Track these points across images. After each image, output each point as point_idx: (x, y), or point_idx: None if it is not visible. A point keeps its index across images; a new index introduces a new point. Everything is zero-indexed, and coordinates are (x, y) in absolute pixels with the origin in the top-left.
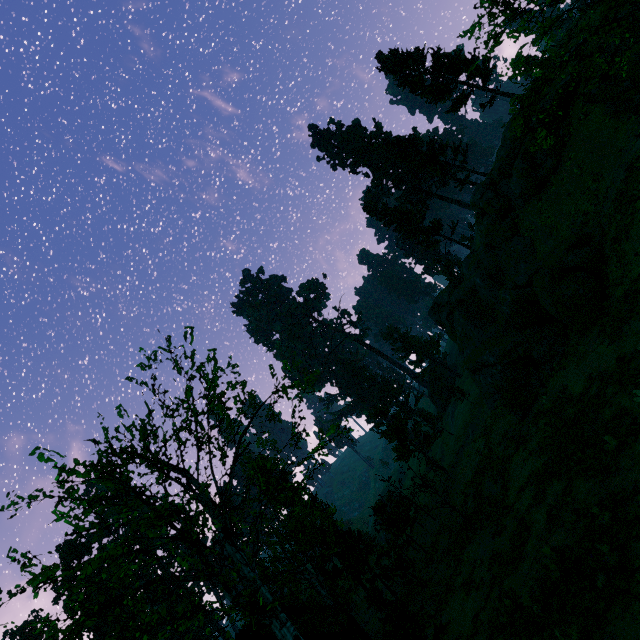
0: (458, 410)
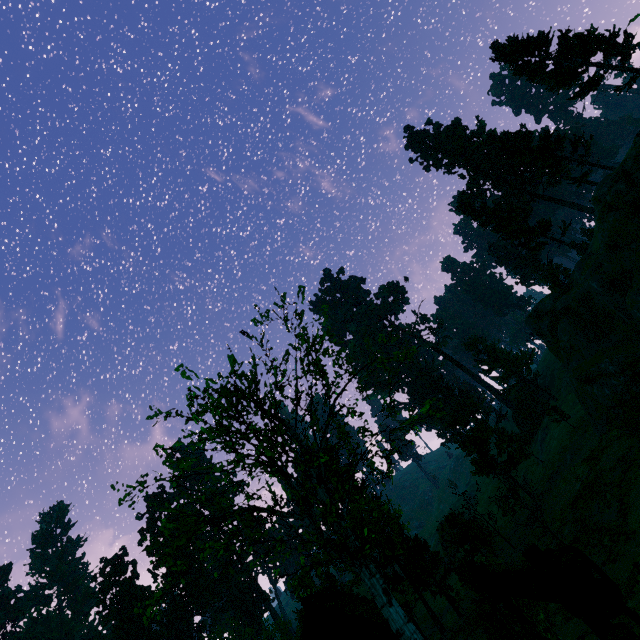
0: (551, 435)
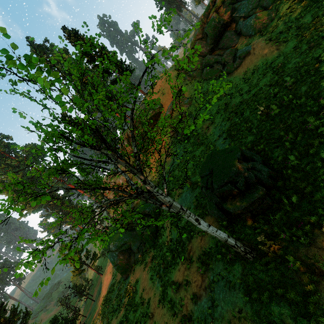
0: None
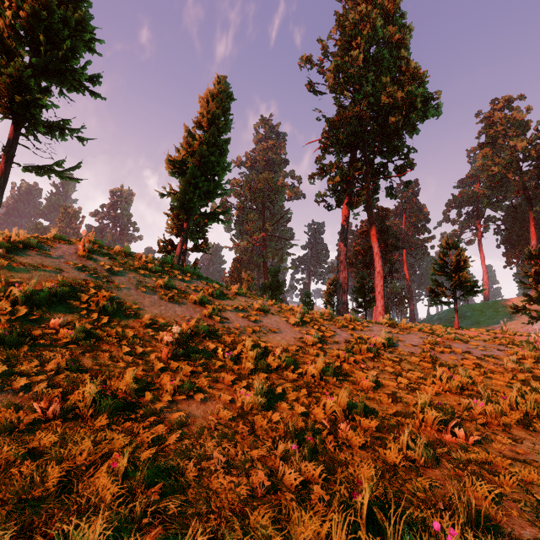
0: None
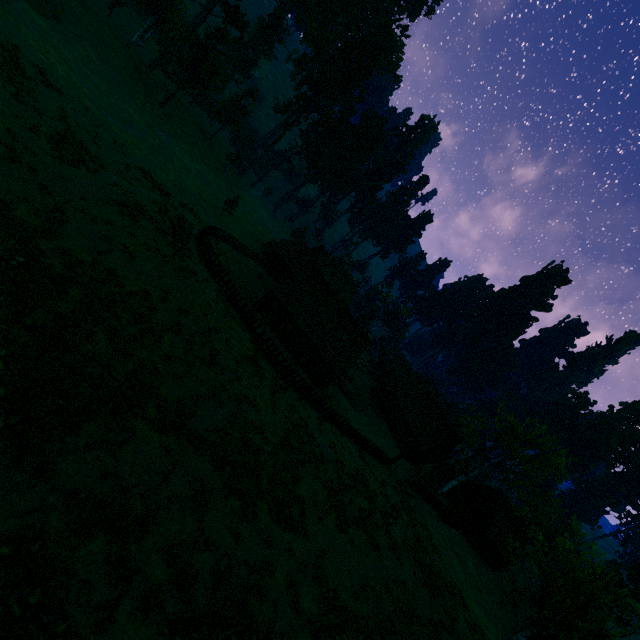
0: None
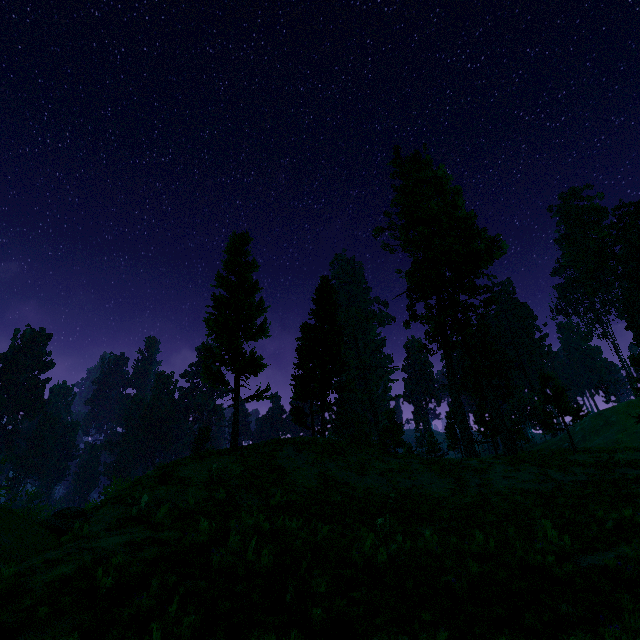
0: None
